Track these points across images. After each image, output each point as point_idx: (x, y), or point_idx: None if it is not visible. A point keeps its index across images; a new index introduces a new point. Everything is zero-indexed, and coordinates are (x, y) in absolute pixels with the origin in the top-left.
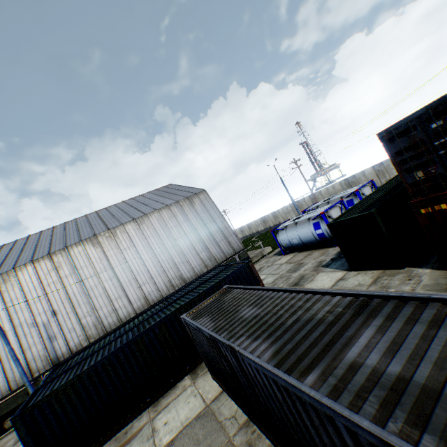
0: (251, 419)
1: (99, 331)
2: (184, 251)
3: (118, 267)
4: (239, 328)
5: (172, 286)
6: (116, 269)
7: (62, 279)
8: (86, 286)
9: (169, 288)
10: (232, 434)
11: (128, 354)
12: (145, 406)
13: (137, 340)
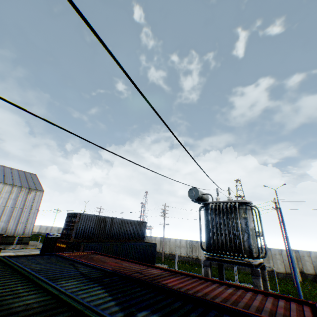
0: None
1: None
2: None
3: None
4: None
5: None
6: None
7: None
8: None
9: None
10: None
11: None
12: None
13: None
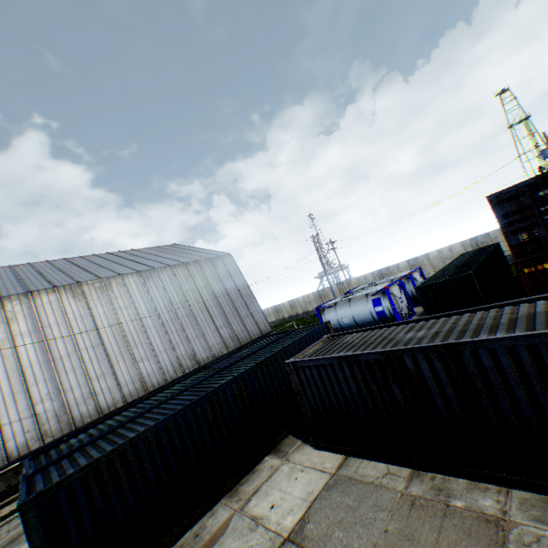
0: (418, 469)
1: (63, 425)
2: (200, 322)
3: (107, 332)
4: (426, 341)
5: (181, 368)
6: (105, 335)
7: (14, 338)
8: (53, 353)
9: (177, 369)
10: (403, 488)
11: (199, 416)
12: (215, 499)
13: (211, 398)
